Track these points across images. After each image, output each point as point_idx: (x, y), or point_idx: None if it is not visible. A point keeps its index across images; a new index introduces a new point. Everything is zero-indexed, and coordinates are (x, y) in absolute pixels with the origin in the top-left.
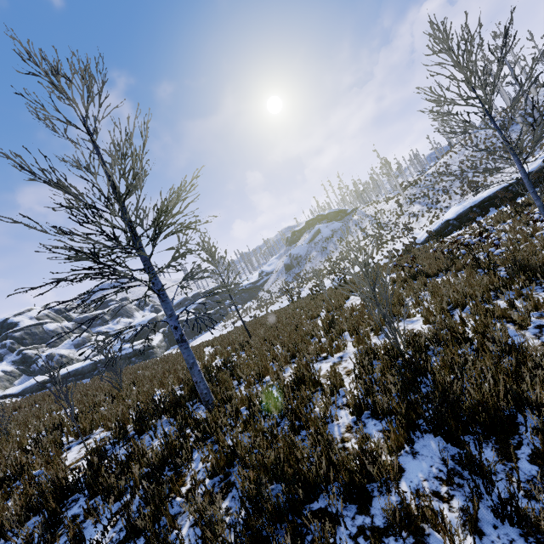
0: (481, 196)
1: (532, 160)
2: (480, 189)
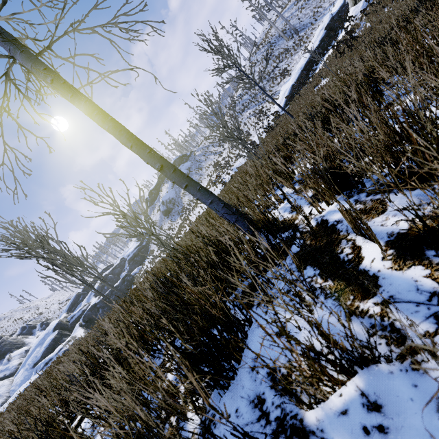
0: (302, 64)
1: (316, 35)
2: (289, 73)
